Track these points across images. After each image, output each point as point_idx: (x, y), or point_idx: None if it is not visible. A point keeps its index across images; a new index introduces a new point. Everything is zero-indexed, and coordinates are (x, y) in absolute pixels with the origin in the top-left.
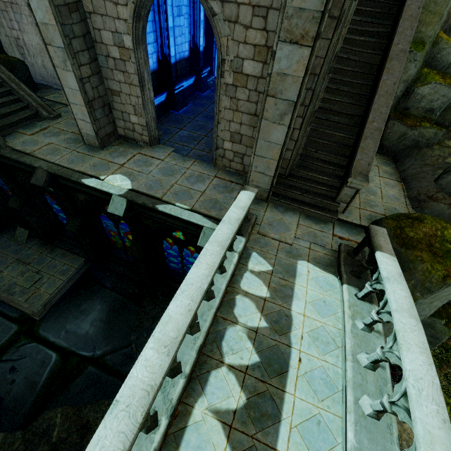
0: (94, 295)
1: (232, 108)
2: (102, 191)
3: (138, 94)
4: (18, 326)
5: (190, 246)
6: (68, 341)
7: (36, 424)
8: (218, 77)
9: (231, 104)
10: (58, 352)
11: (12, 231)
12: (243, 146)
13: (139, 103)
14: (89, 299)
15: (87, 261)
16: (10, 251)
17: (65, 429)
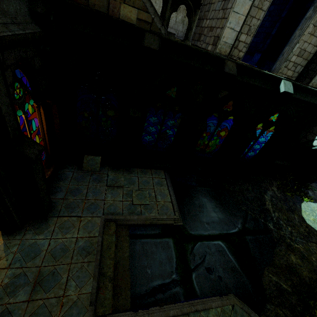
0: (193, 193)
1: (311, 33)
2: (275, 77)
3: (260, 17)
4: (171, 238)
5: (275, 125)
6: (216, 229)
7: (268, 292)
8: (315, 12)
9: (312, 30)
10: (220, 239)
11: (68, 164)
12: (301, 59)
13: (256, 24)
14: (194, 197)
15: (166, 172)
16: (91, 182)
17: (285, 279)
